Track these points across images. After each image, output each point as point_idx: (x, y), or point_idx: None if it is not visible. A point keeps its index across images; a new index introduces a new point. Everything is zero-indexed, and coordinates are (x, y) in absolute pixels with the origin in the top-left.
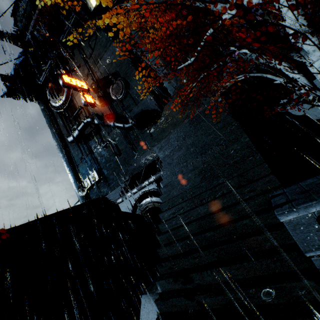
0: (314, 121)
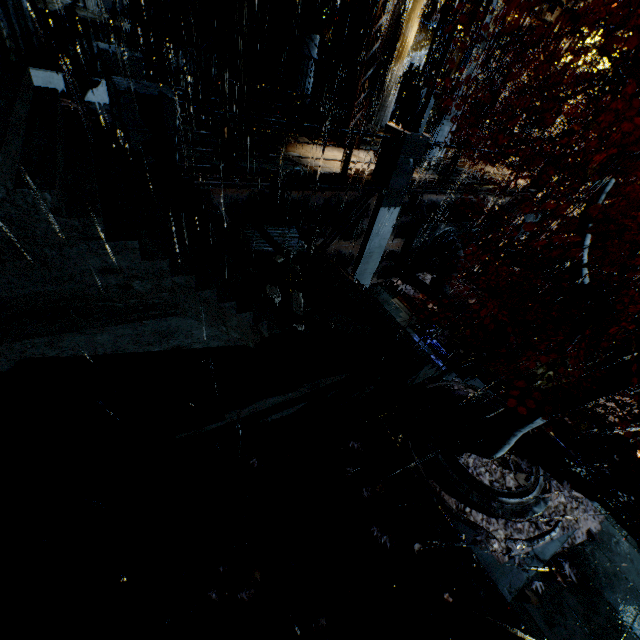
0: None
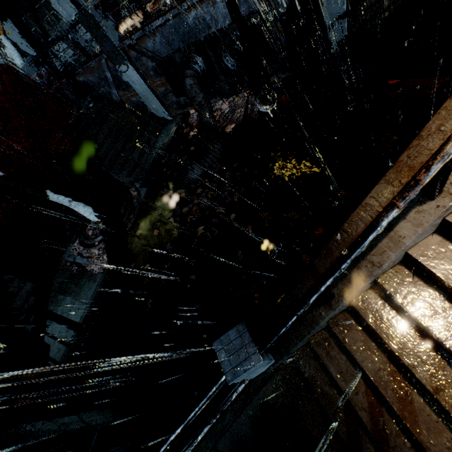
0: (0, 65)
